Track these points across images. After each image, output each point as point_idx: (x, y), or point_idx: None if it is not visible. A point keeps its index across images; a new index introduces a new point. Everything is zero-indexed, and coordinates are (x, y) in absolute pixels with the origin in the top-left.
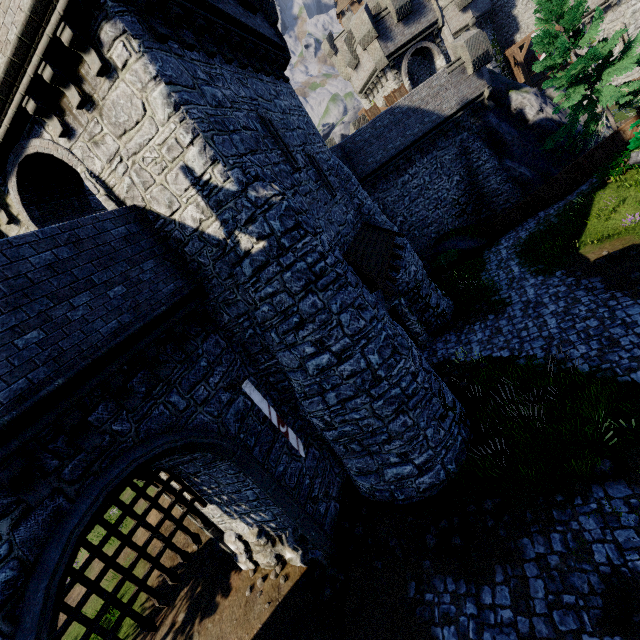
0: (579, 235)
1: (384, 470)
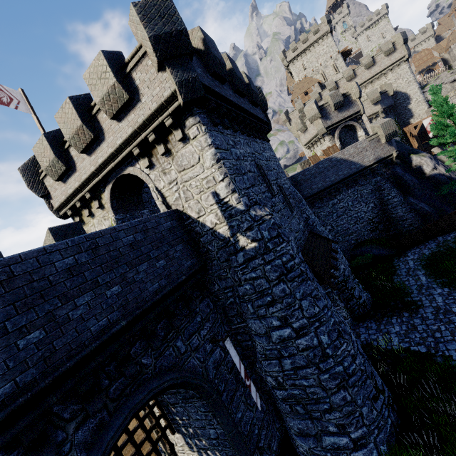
0: None
1: (322, 436)
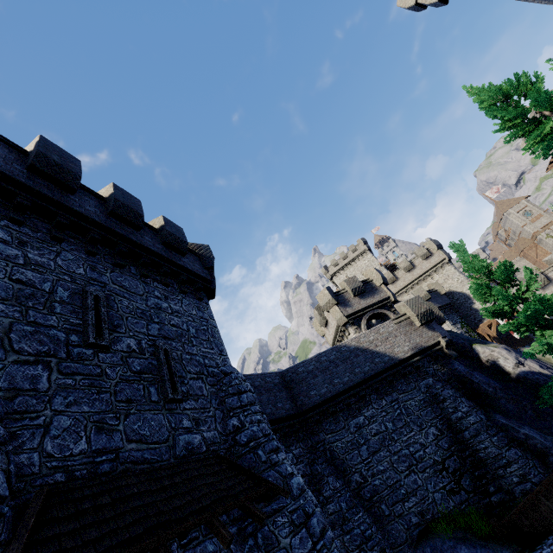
0: None
1: None
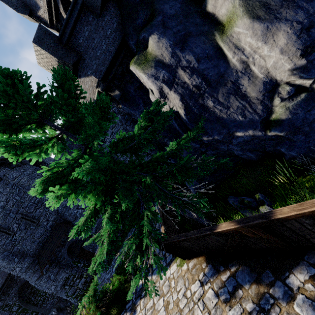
0: None
1: None
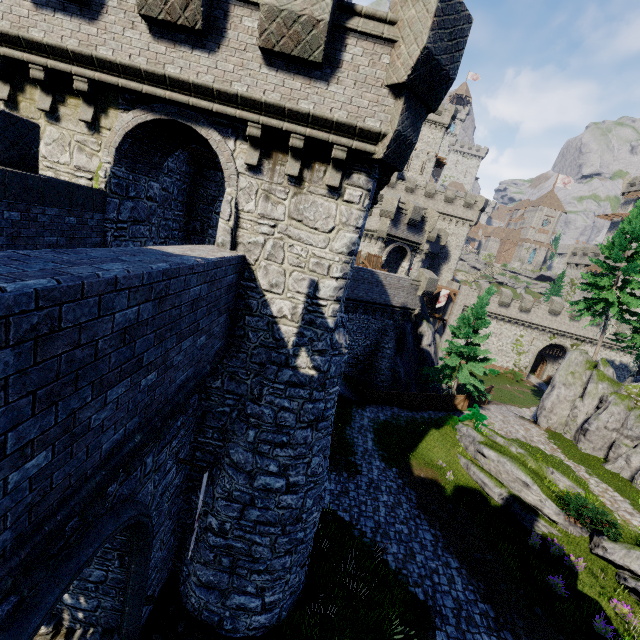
0: (413, 448)
1: (233, 594)
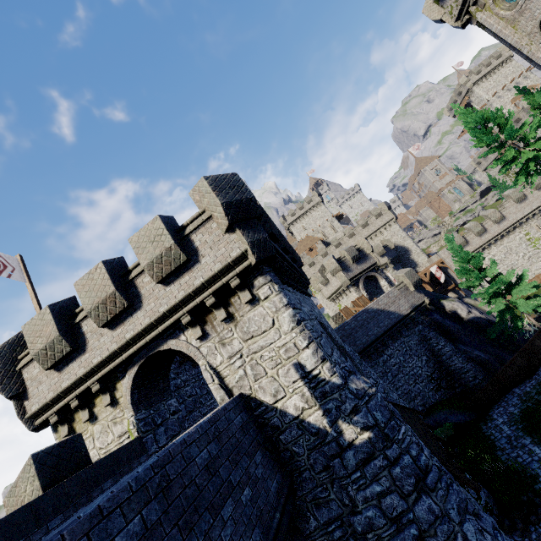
0: None
1: None
